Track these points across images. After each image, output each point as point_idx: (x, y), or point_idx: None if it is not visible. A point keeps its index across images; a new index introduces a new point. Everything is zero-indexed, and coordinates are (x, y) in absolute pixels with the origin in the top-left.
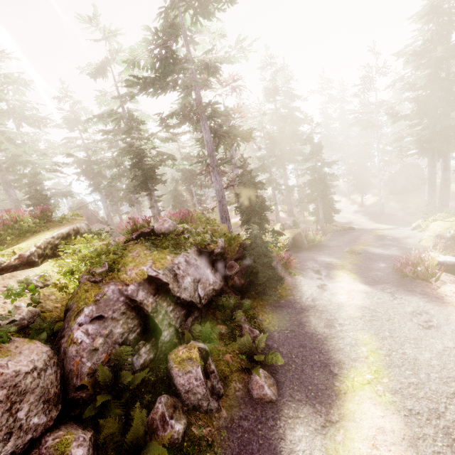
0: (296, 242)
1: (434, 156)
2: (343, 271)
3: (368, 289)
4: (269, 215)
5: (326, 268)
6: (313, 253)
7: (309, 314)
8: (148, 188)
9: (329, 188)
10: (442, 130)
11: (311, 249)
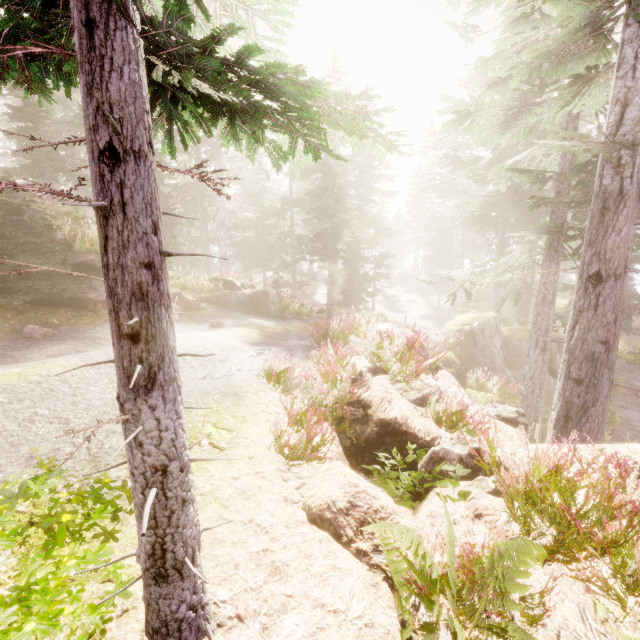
0: (255, 303)
1: (505, 232)
2: (248, 329)
3: (237, 345)
4: (304, 298)
5: (237, 326)
6: (262, 318)
7: (68, 343)
8: (41, 173)
9: (337, 241)
10: (519, 195)
11: (273, 317)
